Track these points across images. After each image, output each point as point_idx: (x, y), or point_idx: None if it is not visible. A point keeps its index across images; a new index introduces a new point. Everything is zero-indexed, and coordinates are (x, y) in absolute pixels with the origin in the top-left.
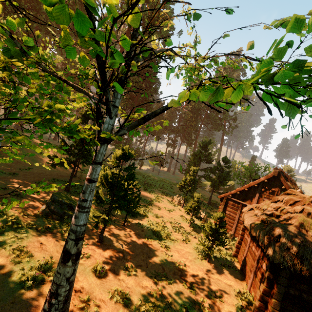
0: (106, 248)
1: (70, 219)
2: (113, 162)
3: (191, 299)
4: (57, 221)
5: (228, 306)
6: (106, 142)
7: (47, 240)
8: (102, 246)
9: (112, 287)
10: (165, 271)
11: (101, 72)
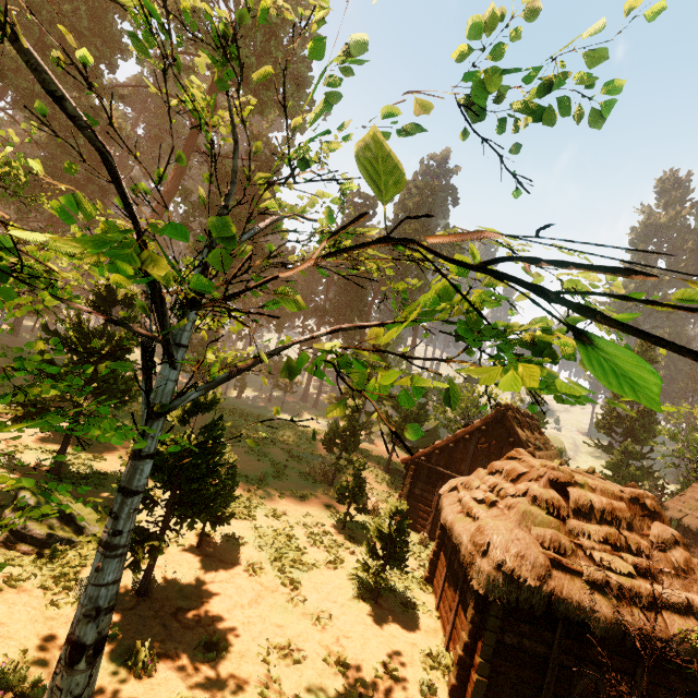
0: (158, 607)
1: (66, 549)
2: (175, 418)
3: (339, 686)
4: (32, 557)
5: (407, 687)
6: (164, 414)
7: (10, 612)
8: (148, 603)
9: (172, 695)
10: (289, 638)
11: (157, 304)
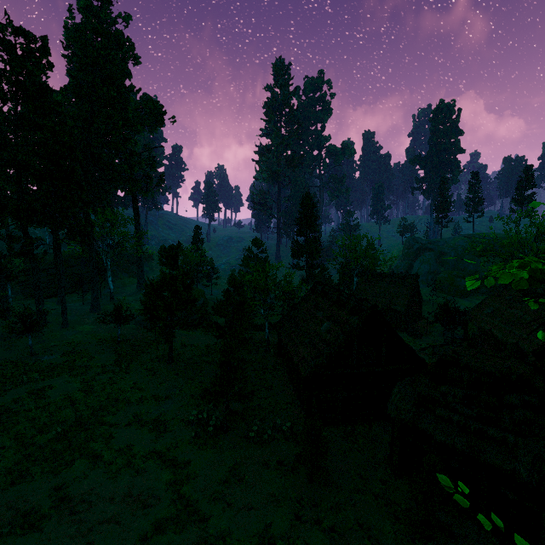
0: None
1: None
2: None
3: None
4: None
5: None
6: None
7: None
8: None
9: None
10: None
11: None
